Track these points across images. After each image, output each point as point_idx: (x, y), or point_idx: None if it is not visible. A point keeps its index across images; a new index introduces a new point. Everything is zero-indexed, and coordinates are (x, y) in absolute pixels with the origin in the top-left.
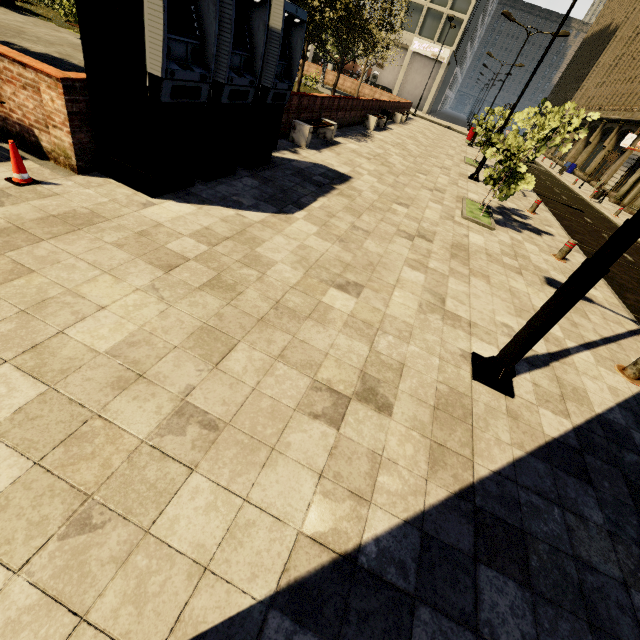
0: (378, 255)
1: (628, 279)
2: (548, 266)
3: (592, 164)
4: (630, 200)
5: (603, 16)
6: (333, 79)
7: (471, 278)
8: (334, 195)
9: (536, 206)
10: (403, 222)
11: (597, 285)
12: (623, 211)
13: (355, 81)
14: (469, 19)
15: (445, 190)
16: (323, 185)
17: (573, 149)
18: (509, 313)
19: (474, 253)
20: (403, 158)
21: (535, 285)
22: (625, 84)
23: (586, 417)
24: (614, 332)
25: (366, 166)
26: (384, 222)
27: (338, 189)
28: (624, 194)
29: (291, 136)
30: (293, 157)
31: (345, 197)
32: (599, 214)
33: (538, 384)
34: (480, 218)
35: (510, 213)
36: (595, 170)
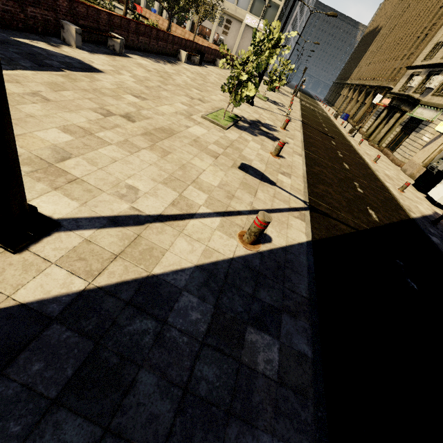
0: (27, 115)
1: (332, 177)
2: (256, 158)
3: (358, 115)
4: (374, 138)
5: (375, 21)
6: (181, 33)
7: (143, 150)
8: (51, 74)
9: (286, 124)
10: (118, 105)
11: (294, 176)
12: (368, 144)
13: (197, 36)
14: (284, 6)
15: (209, 102)
16: (49, 66)
17: (349, 105)
18: (153, 179)
19: (178, 137)
20: (192, 79)
21: (222, 166)
22: (381, 63)
23: (126, 278)
24: (273, 207)
25: (137, 72)
26: (89, 100)
27: (67, 72)
28: (371, 133)
29: (62, 35)
30: (44, 47)
31: (66, 78)
32: (346, 142)
33: (93, 241)
34: (220, 120)
35: (261, 125)
36: (359, 119)
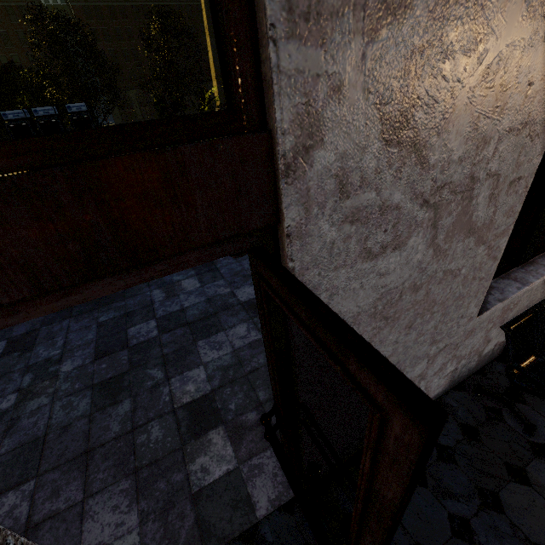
0: None
1: None
2: None
3: None
4: None
5: None
6: None
7: None
8: None
9: None
10: None
11: None
12: None
13: None
14: None
15: None
16: None
17: None
18: None
19: None
20: None
21: None
22: None
23: None
24: None
25: None
26: None
27: None
28: None
29: None
30: None
31: None
32: None
33: None
34: None
35: None
36: None
